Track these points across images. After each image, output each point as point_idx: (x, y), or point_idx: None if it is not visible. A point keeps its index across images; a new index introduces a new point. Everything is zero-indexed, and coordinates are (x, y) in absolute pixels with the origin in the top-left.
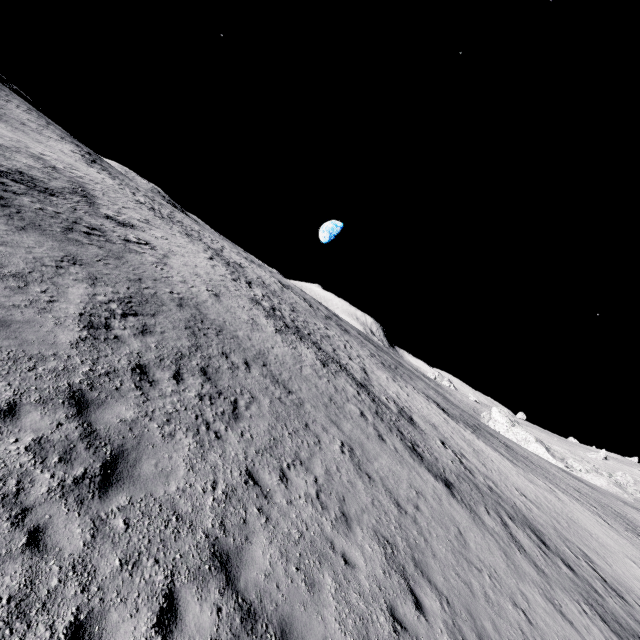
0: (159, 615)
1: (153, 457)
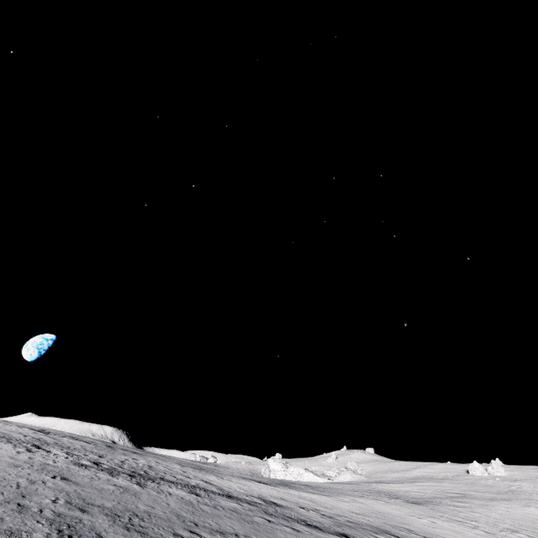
0: None
1: None
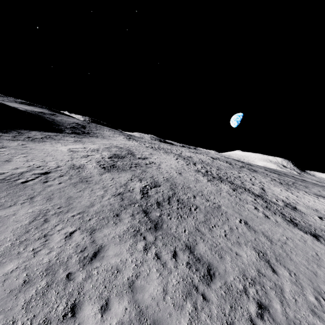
0: (173, 255)
1: (166, 224)
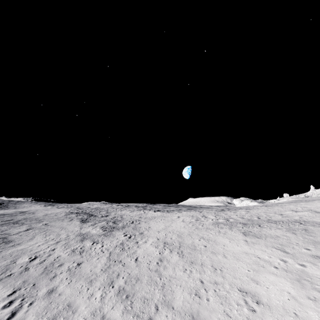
0: None
1: None
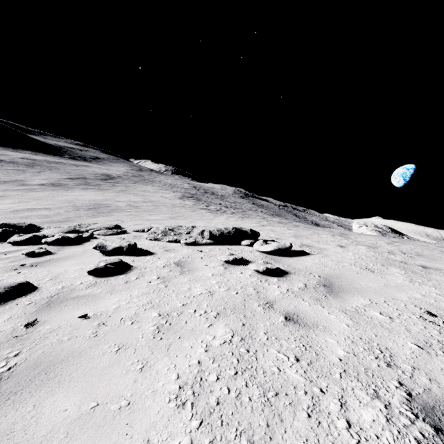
0: None
1: None
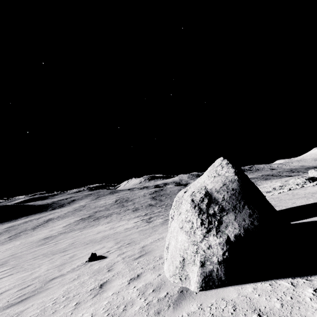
0: None
1: None
